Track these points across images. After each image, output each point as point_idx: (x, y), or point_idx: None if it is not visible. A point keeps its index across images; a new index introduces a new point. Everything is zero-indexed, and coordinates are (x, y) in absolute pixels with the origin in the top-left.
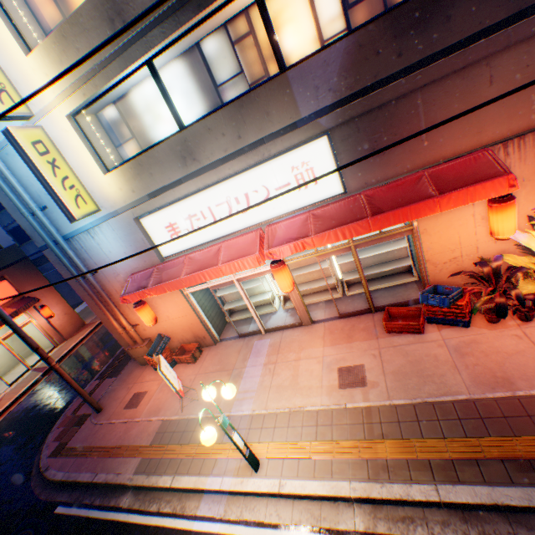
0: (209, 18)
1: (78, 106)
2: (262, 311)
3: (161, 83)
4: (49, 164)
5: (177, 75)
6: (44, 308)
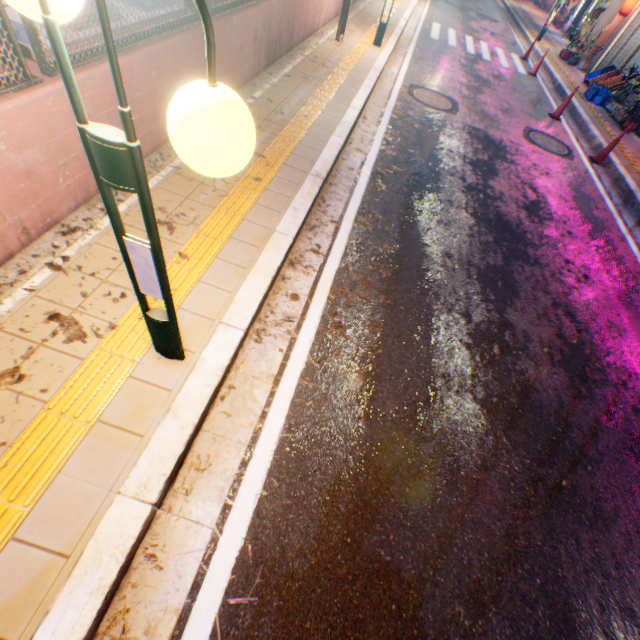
0: None
1: None
2: None
3: None
4: None
5: None
6: None
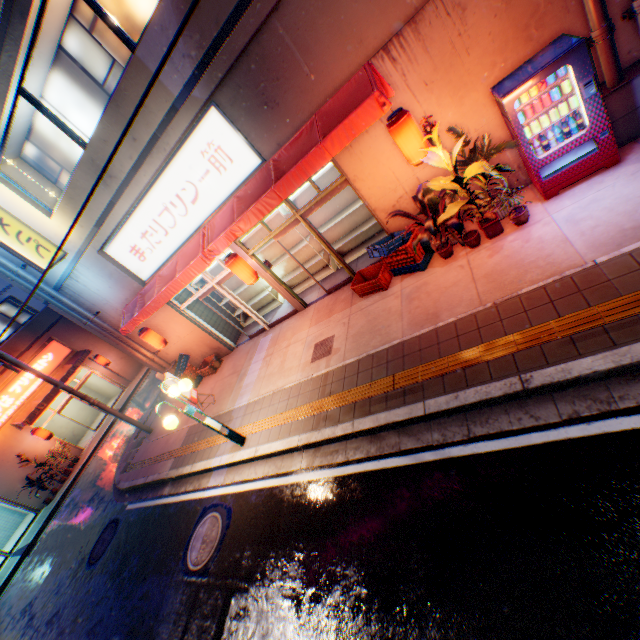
0: (41, 22)
1: None
2: (269, 308)
3: (42, 108)
4: None
5: (62, 90)
6: (99, 358)
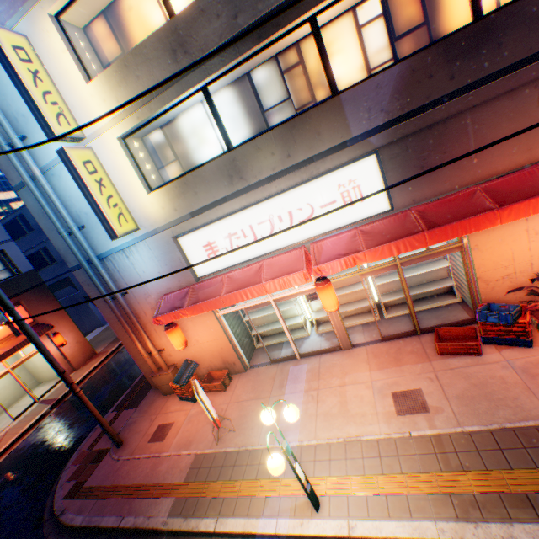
0: (266, 49)
1: (130, 129)
2: (293, 335)
3: (214, 107)
4: (97, 182)
5: (226, 102)
6: (57, 336)
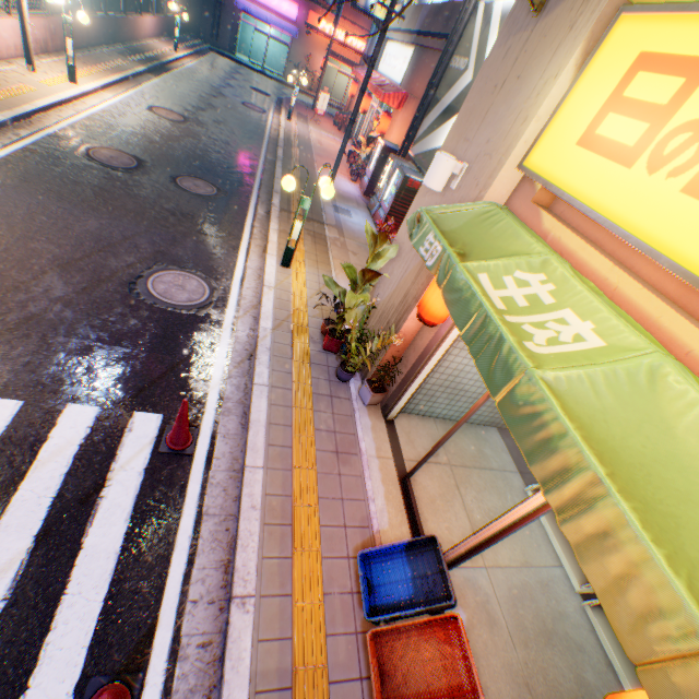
0: None
1: None
2: None
3: None
4: None
5: None
6: None
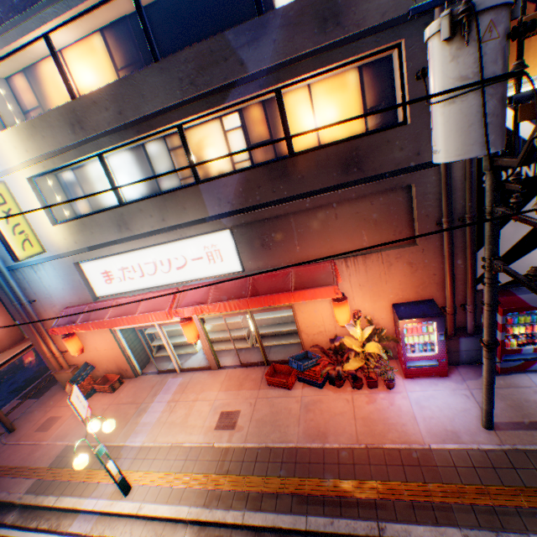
0: (147, 138)
1: (38, 173)
2: (185, 350)
3: (108, 170)
4: (5, 213)
5: (126, 161)
6: None
